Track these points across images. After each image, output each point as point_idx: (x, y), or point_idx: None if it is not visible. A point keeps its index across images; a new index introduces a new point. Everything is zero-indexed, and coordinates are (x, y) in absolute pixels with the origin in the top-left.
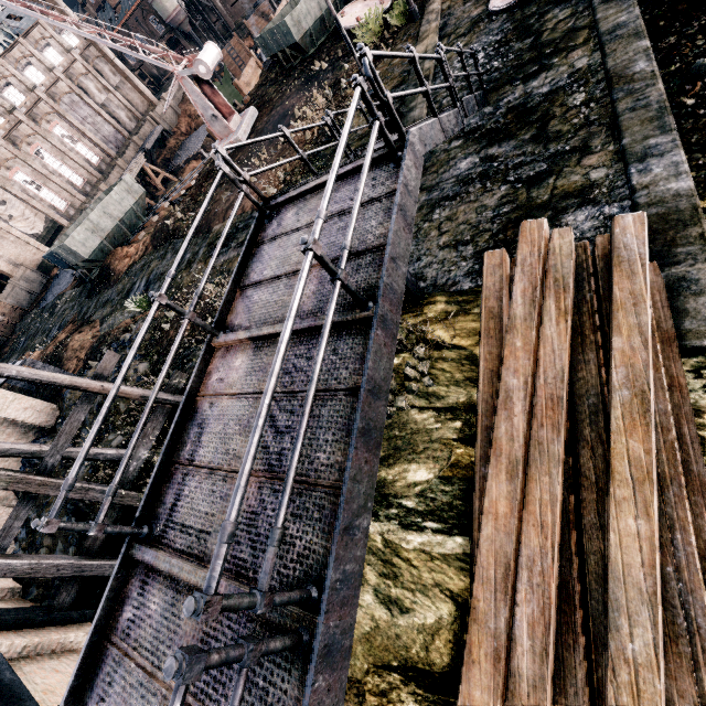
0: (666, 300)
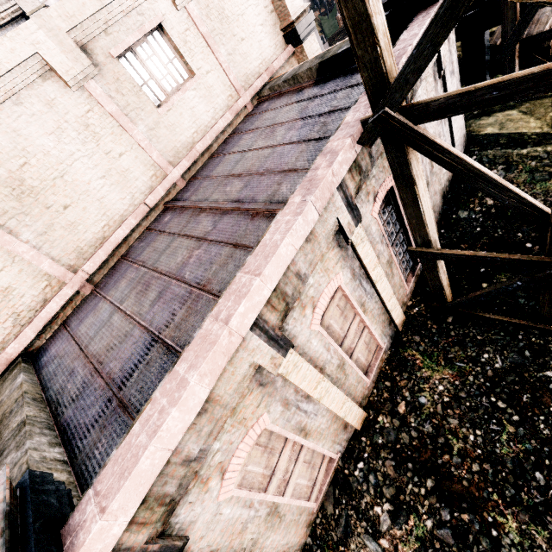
0: None
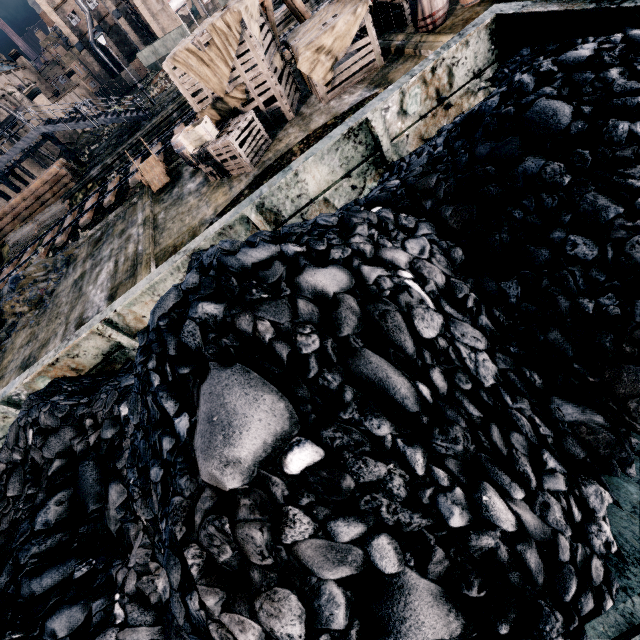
0: (64, 188)
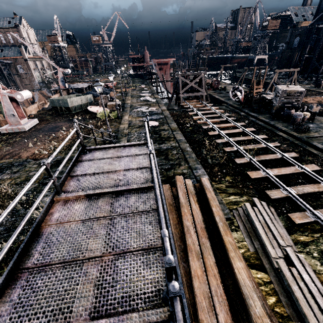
0: None
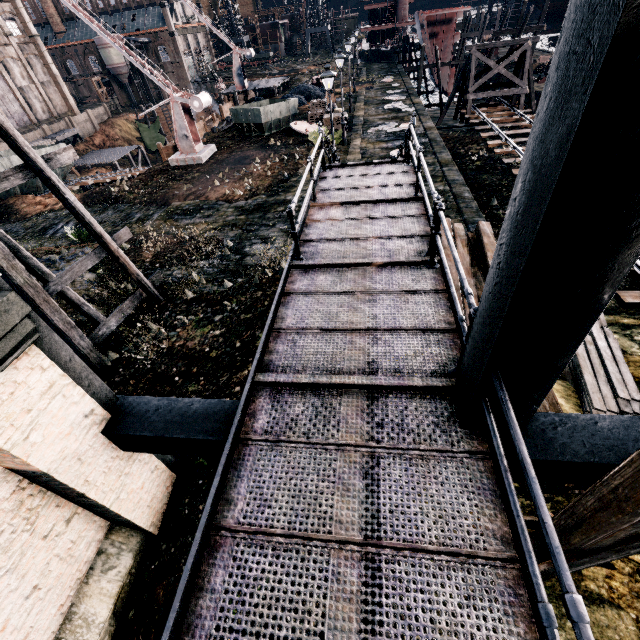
0: None
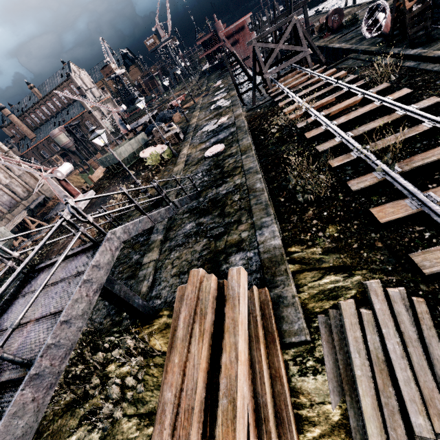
0: (270, 312)
